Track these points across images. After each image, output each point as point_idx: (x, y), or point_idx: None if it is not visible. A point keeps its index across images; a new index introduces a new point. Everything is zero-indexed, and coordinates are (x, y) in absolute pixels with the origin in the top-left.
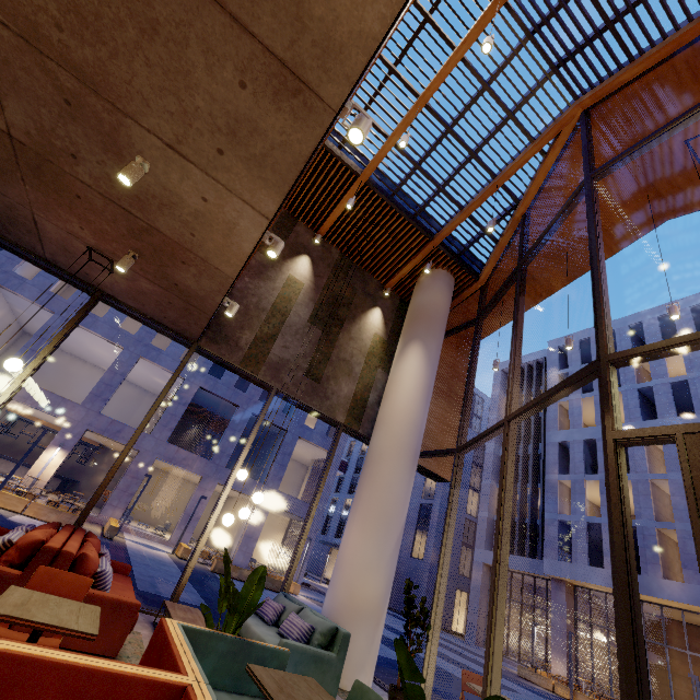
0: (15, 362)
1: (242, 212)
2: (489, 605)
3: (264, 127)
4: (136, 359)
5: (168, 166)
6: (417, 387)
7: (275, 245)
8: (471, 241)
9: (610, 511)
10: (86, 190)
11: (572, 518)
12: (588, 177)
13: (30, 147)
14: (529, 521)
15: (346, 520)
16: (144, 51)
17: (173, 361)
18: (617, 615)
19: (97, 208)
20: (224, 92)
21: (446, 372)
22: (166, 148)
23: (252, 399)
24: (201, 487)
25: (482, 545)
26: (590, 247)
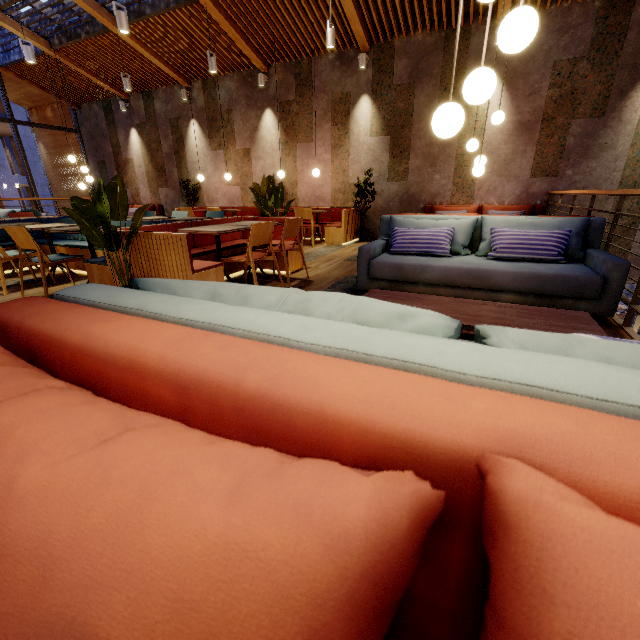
0: None
1: None
2: None
3: None
4: None
5: None
6: None
7: None
8: None
9: None
10: None
11: None
12: None
13: None
14: None
15: None
16: None
17: None
18: None
19: None
20: None
21: None
22: None
23: None
24: None
25: None
26: None
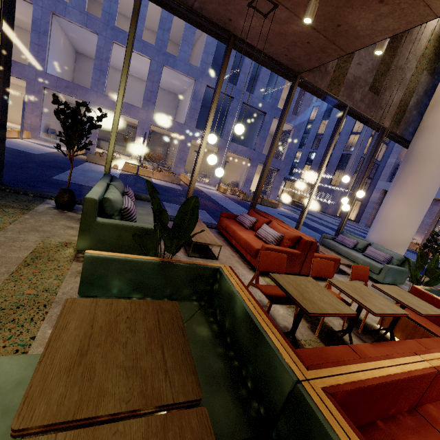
0: (242, 128)
1: None
2: None
3: None
4: (161, 67)
5: None
6: None
7: None
8: None
9: None
10: None
11: None
12: None
13: None
14: None
15: None
16: None
17: (185, 65)
18: None
19: None
20: None
21: None
22: None
23: (241, 91)
24: (219, 154)
25: (385, 179)
26: None
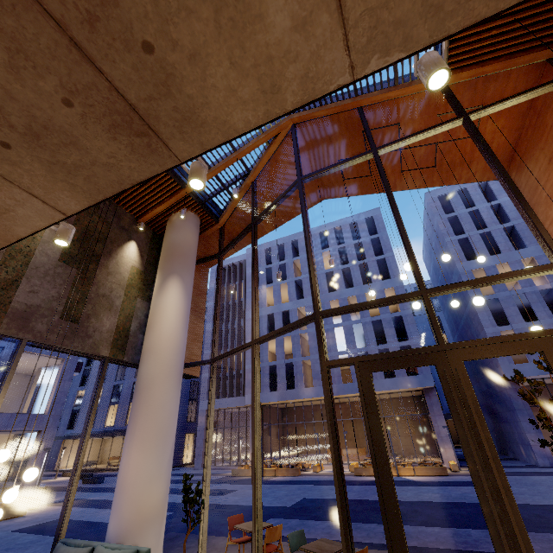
0: None
1: (24, 202)
2: (252, 476)
3: (87, 145)
4: None
5: None
6: (179, 316)
7: (65, 233)
8: (215, 193)
9: (328, 410)
10: None
11: (261, 365)
12: (300, 180)
13: None
14: (236, 373)
15: (79, 410)
16: None
17: None
18: (334, 470)
19: None
20: (34, 97)
21: (193, 292)
22: None
23: None
24: None
25: (205, 397)
26: (305, 233)
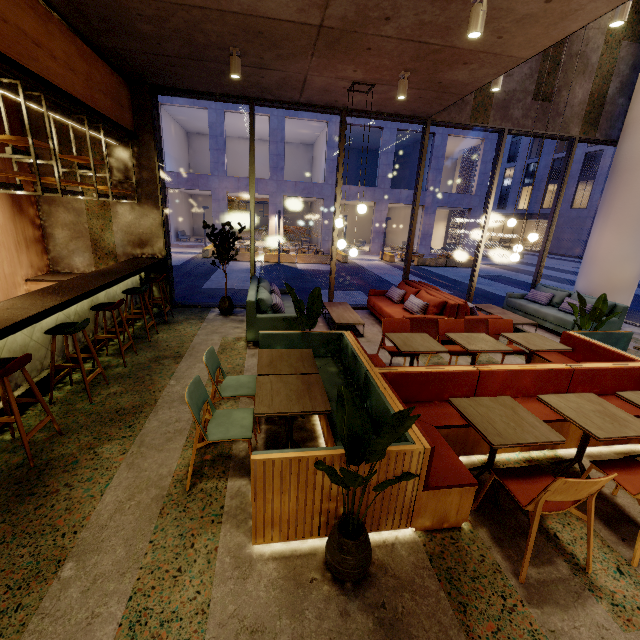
0: (364, 208)
1: None
2: None
3: None
4: (283, 122)
5: None
6: None
7: (623, 10)
8: None
9: None
10: (382, 41)
11: None
12: None
13: (337, 28)
14: None
15: None
16: None
17: None
18: None
19: (385, 51)
20: None
21: None
22: None
23: None
24: (377, 210)
25: None
26: None
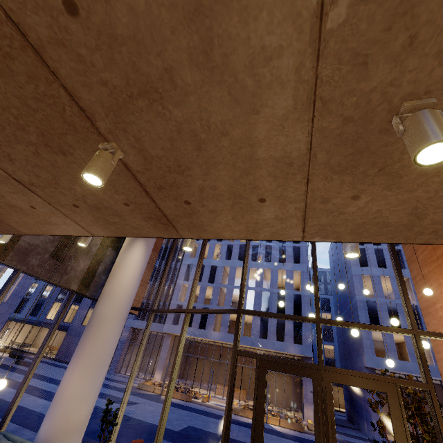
0: None
1: (69, 224)
2: (160, 417)
3: (127, 218)
4: None
5: (3, 183)
6: (136, 272)
7: (87, 239)
8: None
9: (229, 389)
10: None
11: (184, 303)
12: None
13: None
14: (163, 303)
15: (28, 299)
16: (38, 149)
17: None
18: (223, 438)
19: None
20: (107, 198)
21: None
22: (11, 178)
23: None
24: None
25: (133, 317)
26: (246, 243)
